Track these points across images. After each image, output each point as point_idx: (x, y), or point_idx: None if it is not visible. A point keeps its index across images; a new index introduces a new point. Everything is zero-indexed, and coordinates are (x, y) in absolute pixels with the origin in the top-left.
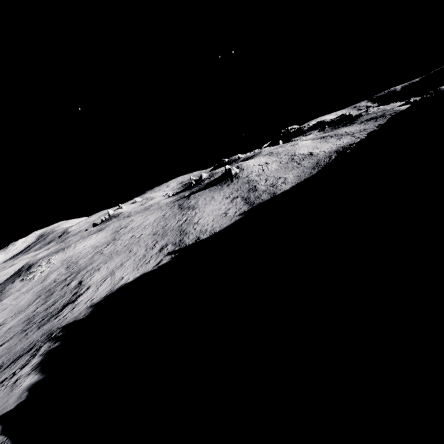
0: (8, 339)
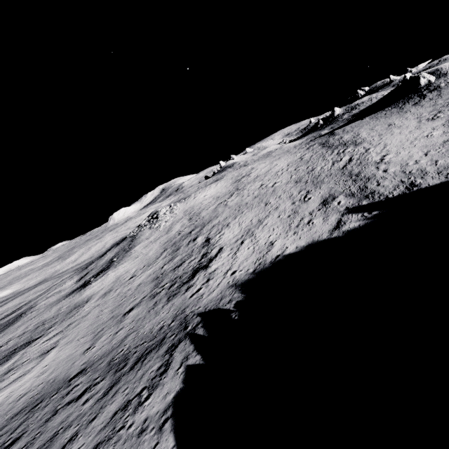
0: (137, 303)
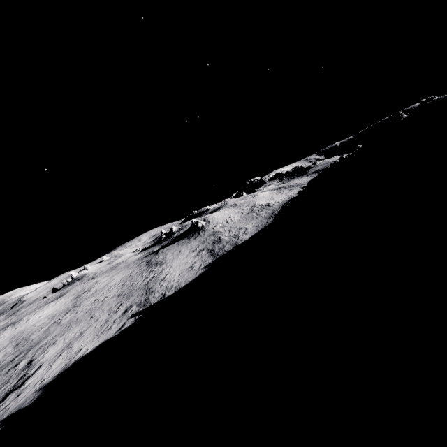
0: None
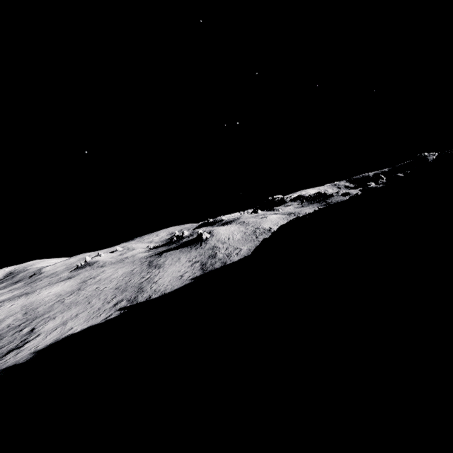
0: None
